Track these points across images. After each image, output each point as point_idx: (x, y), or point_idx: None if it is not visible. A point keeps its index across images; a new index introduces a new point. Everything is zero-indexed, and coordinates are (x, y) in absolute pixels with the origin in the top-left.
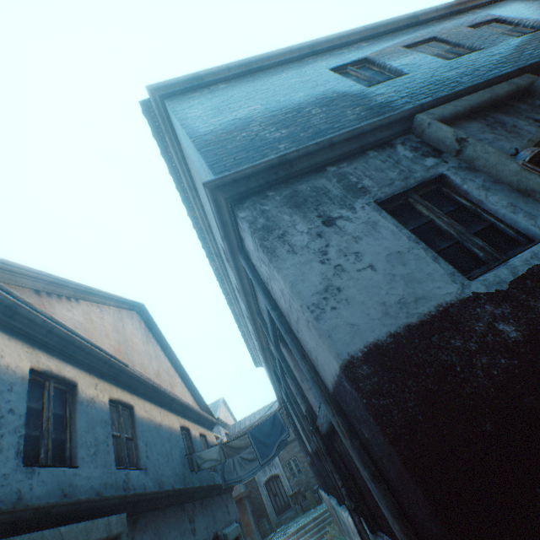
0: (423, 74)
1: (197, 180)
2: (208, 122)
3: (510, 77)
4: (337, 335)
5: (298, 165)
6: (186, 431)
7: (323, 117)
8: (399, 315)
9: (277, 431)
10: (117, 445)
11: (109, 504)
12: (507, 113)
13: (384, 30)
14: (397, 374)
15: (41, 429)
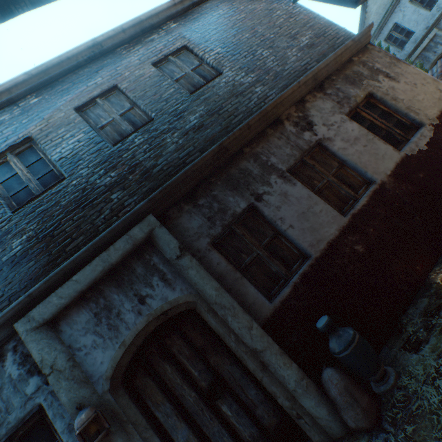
0: (78, 181)
1: None
2: None
3: (140, 212)
4: None
5: None
6: None
7: None
8: None
9: None
10: None
11: None
12: (121, 285)
13: (59, 71)
14: None
15: None
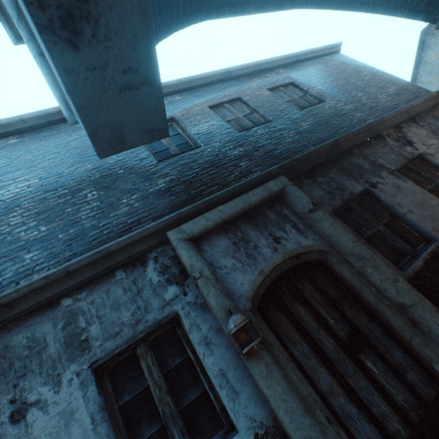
0: (212, 149)
1: None
2: None
3: (271, 174)
4: None
5: (21, 304)
6: None
7: (96, 207)
8: None
9: None
10: None
11: None
12: (256, 225)
13: (199, 84)
14: None
15: None
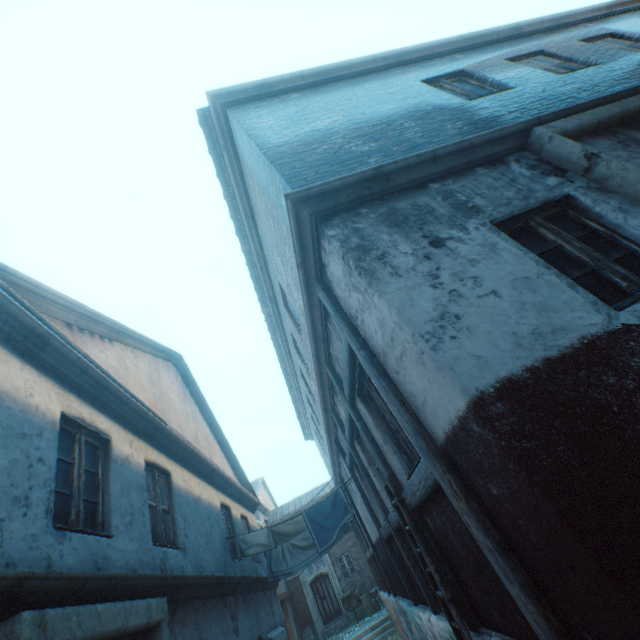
0: (532, 89)
1: (259, 205)
2: (281, 133)
3: (639, 91)
4: (460, 368)
5: (395, 180)
6: (226, 510)
7: (418, 131)
8: (535, 347)
9: (338, 512)
10: (153, 516)
11: (147, 585)
12: None
13: (482, 42)
14: (540, 413)
15: (71, 487)
